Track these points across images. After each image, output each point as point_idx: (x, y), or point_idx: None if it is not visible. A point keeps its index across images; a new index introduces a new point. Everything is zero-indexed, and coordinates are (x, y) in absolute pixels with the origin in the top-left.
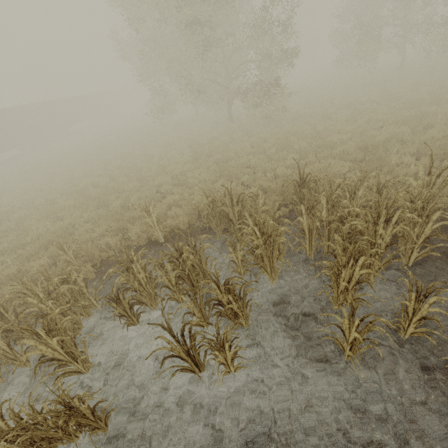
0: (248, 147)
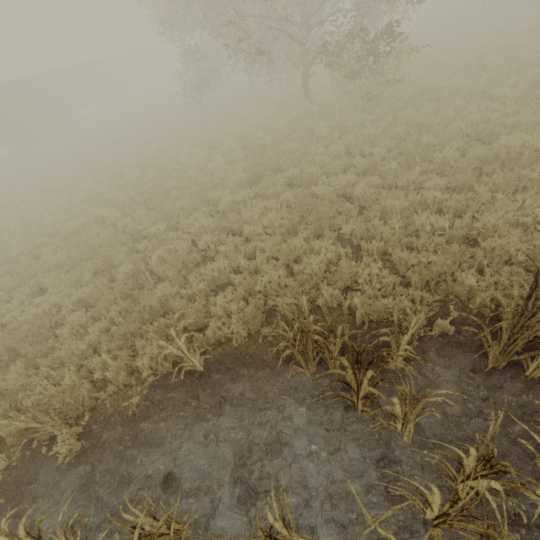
0: (343, 154)
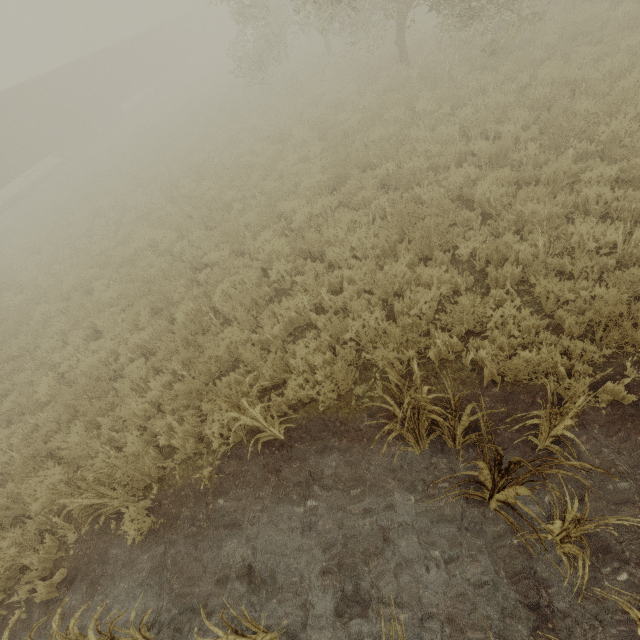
0: (457, 137)
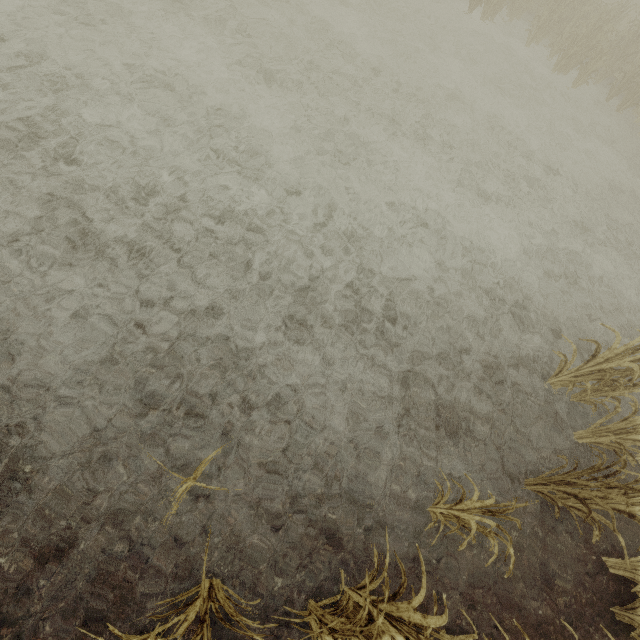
0: None
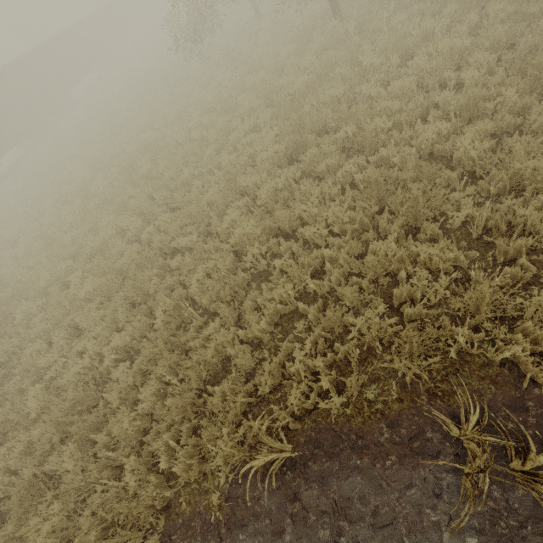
0: (415, 90)
